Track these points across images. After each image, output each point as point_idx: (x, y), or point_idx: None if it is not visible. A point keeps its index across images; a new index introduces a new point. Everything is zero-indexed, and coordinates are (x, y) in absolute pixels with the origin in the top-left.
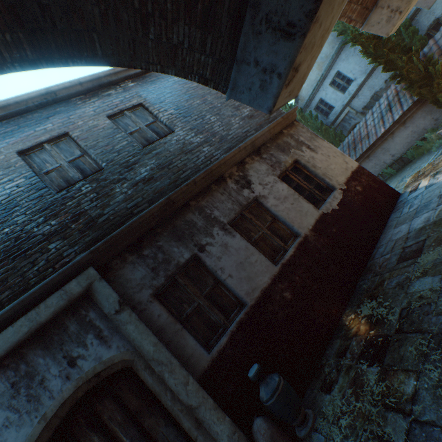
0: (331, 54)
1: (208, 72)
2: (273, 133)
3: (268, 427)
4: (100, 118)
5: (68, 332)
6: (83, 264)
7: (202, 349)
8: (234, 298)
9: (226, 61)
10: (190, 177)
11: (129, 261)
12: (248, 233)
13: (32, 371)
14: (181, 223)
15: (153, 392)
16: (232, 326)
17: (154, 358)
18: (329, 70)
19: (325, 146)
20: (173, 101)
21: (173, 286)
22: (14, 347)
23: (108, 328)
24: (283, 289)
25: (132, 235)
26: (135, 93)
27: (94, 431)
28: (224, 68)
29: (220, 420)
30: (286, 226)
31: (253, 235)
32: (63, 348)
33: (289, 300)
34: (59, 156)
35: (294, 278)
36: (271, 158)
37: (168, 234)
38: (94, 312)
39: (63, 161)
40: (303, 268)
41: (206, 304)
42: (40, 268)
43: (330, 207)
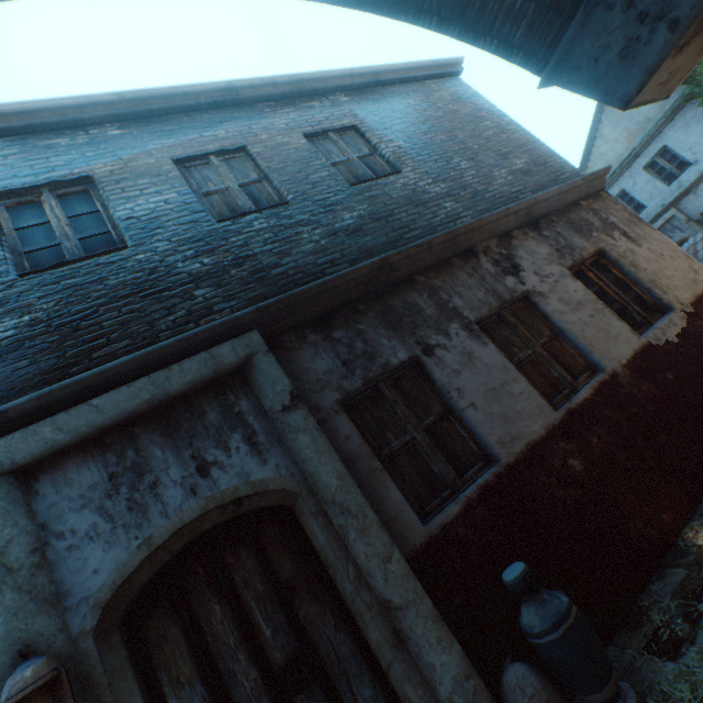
0: (657, 116)
1: (519, 33)
2: (563, 201)
3: (543, 686)
4: (293, 135)
5: (205, 421)
6: (242, 326)
7: (412, 514)
8: (475, 444)
9: (563, 8)
10: (420, 240)
11: (309, 341)
12: (507, 347)
13: (142, 464)
14: (398, 304)
15: (323, 560)
16: (469, 489)
17: (335, 499)
18: (647, 144)
19: (655, 239)
20: (403, 130)
21: (372, 400)
22: (125, 419)
23: (266, 432)
24: (567, 452)
25: (321, 303)
26: (347, 111)
27: (217, 595)
28: (555, 21)
29: (443, 644)
30: (577, 351)
31: (516, 352)
32: (193, 443)
33: (577, 473)
34: (227, 175)
35: (589, 439)
36: (556, 238)
37: (376, 316)
38: (247, 401)
39: (233, 182)
40: (607, 427)
41: (427, 442)
42: (177, 319)
43: (662, 337)
